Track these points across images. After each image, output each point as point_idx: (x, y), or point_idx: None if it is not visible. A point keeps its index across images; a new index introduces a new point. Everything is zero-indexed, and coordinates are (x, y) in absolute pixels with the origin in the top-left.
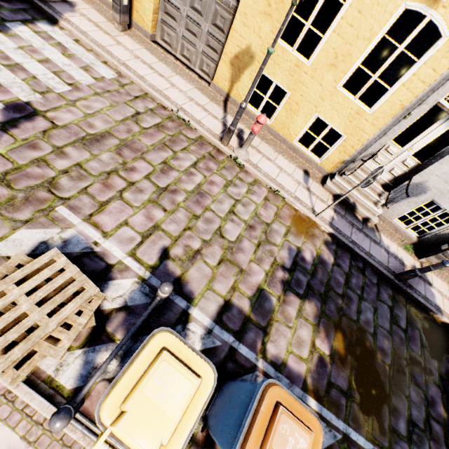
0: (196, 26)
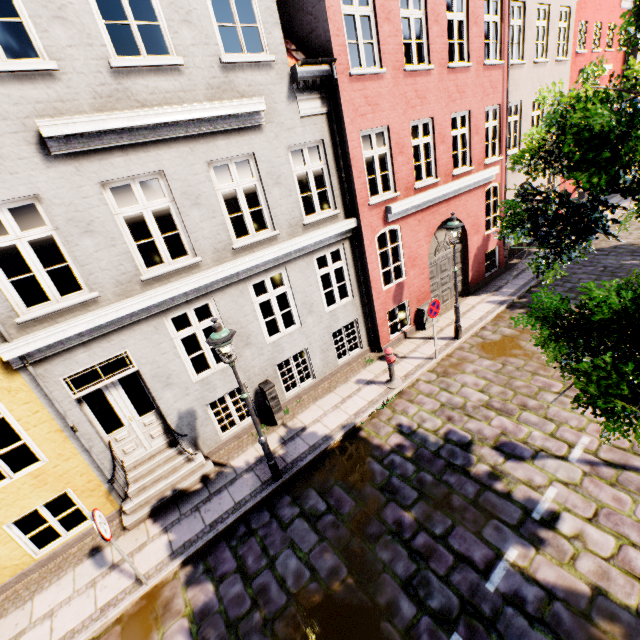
0: None
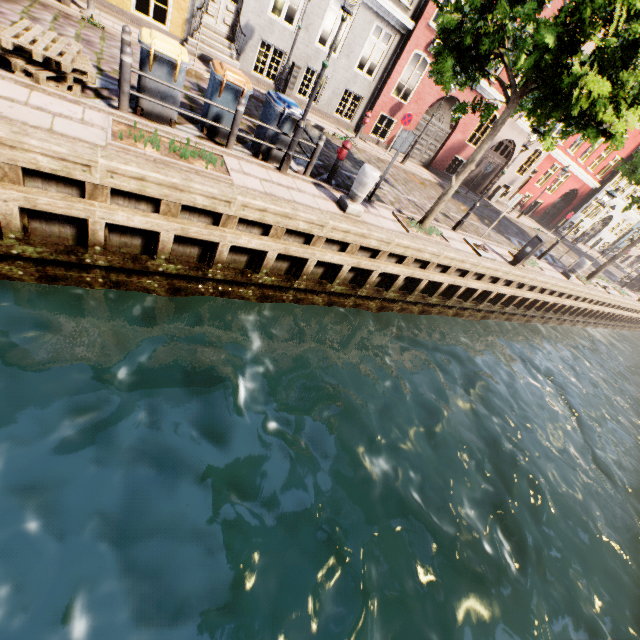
0: None
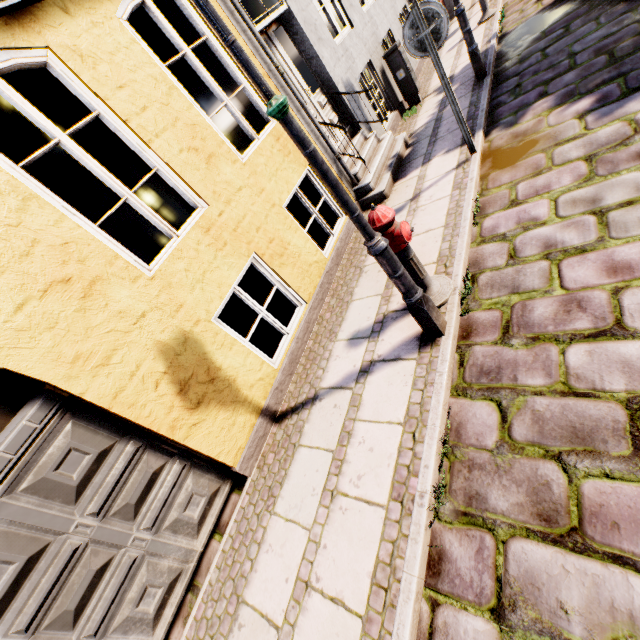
0: (71, 572)
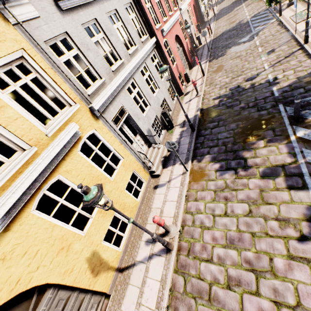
0: None
